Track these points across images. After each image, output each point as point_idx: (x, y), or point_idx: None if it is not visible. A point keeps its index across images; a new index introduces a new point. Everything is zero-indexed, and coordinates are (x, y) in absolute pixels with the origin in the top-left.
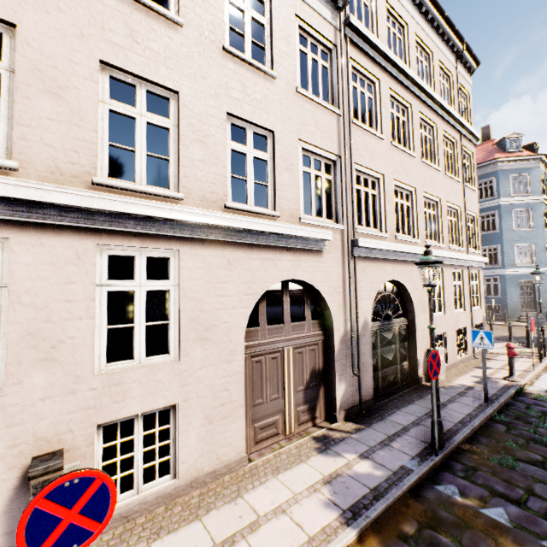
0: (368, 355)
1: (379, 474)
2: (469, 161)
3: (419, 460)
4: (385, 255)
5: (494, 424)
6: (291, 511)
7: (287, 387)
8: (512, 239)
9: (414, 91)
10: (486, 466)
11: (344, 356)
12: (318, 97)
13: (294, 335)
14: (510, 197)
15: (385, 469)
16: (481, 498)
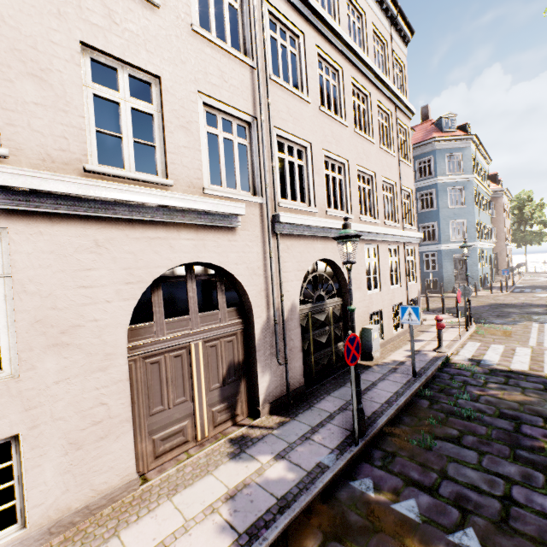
0: (297, 340)
1: (291, 478)
2: (405, 135)
3: (338, 453)
4: (313, 231)
5: (419, 400)
6: (175, 546)
7: (197, 387)
8: (447, 216)
9: (344, 53)
10: (405, 449)
11: (268, 345)
12: (226, 43)
13: (204, 327)
14: (446, 175)
15: (299, 470)
16: (395, 490)
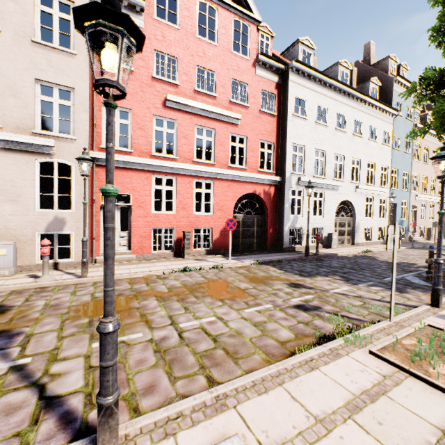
0: None
1: None
2: None
3: None
4: None
5: None
6: None
7: None
8: None
9: None
10: None
11: None
12: None
13: None
14: None
15: None
16: None
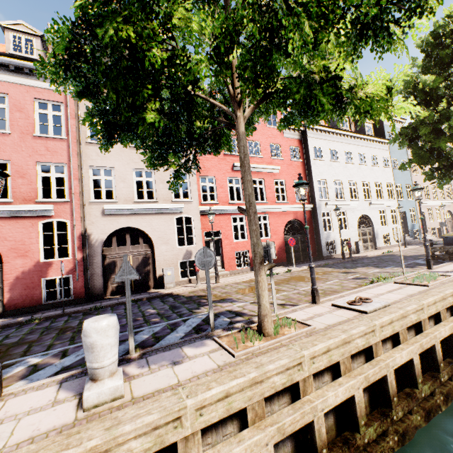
0: None
1: None
2: None
3: None
4: None
5: None
6: None
7: (449, 228)
8: None
9: None
10: None
11: None
12: None
13: (448, 220)
14: None
15: None
16: None
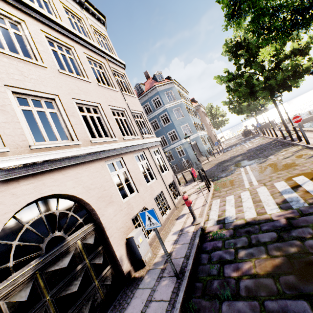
0: None
1: None
2: (124, 79)
3: None
4: (1, 175)
5: None
6: None
7: None
8: (178, 124)
9: (21, 8)
10: None
11: None
12: None
13: None
14: (169, 103)
15: None
16: None
